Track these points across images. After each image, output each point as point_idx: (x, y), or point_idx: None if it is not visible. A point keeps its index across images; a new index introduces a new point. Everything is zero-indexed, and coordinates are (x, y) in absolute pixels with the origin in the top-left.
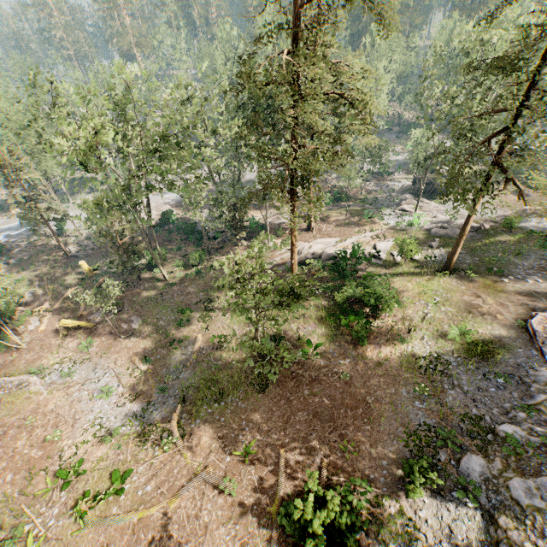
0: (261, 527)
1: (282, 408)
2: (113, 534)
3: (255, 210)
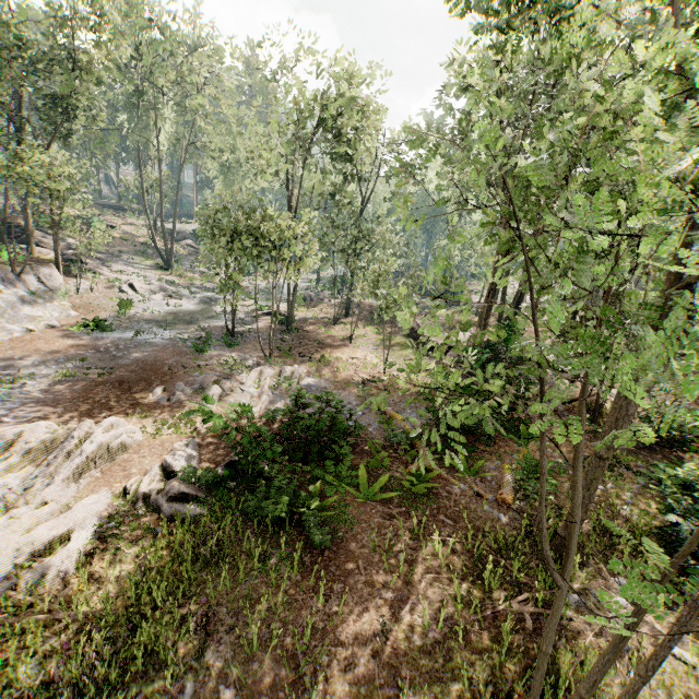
0: None
1: None
2: None
3: (334, 350)
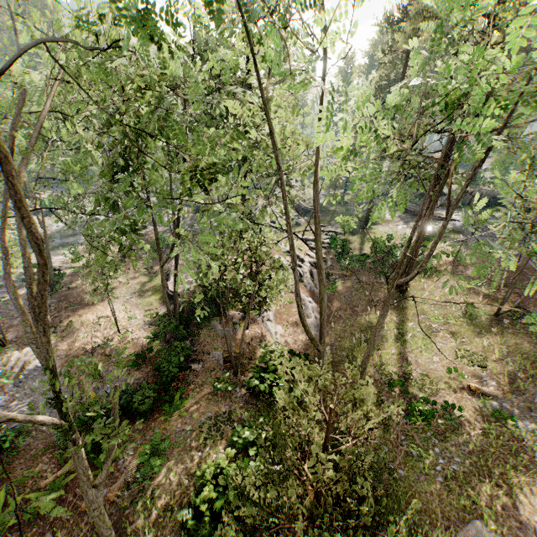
0: None
1: None
2: None
3: (86, 311)
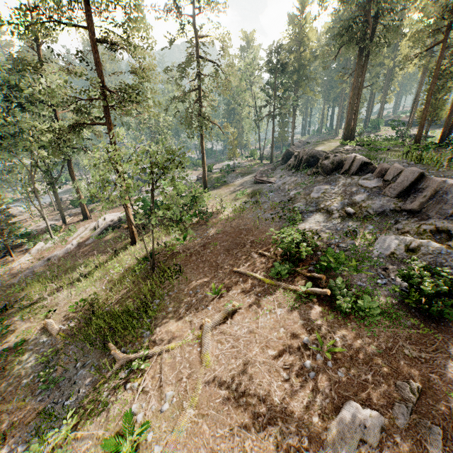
0: (275, 293)
1: (206, 266)
2: (188, 450)
3: None
